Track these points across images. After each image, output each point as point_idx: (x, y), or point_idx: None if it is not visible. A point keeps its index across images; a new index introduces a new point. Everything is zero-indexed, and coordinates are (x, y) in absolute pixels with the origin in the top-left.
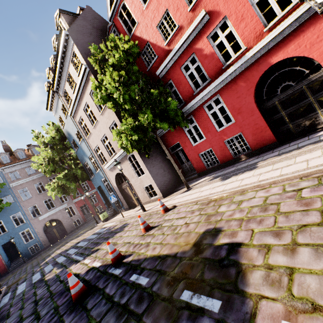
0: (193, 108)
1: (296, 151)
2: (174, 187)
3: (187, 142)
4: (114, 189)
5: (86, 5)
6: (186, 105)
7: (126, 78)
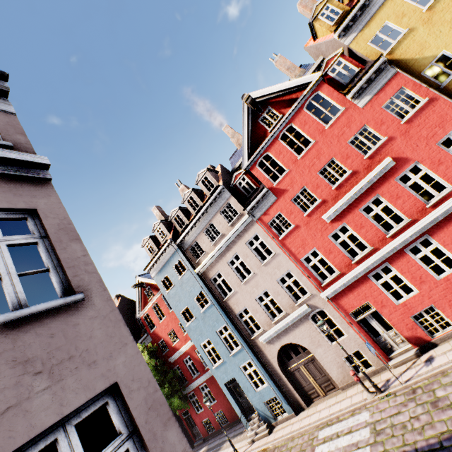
0: (193, 387)
1: (235, 438)
2: None
3: (193, 410)
4: None
5: (121, 296)
6: (189, 386)
7: None
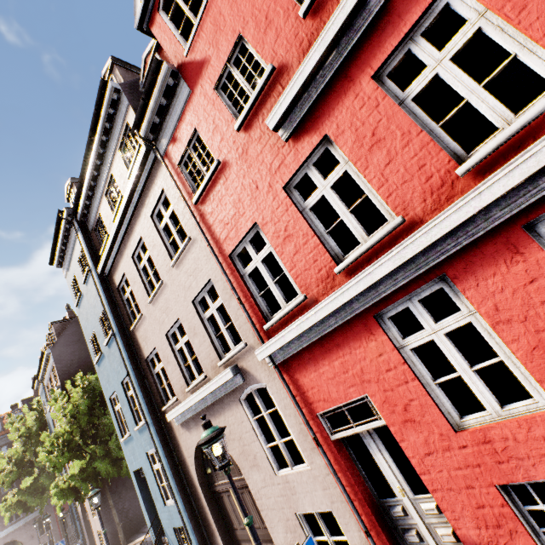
0: None
1: None
2: (132, 532)
3: None
4: (79, 517)
5: None
6: None
7: (70, 435)
